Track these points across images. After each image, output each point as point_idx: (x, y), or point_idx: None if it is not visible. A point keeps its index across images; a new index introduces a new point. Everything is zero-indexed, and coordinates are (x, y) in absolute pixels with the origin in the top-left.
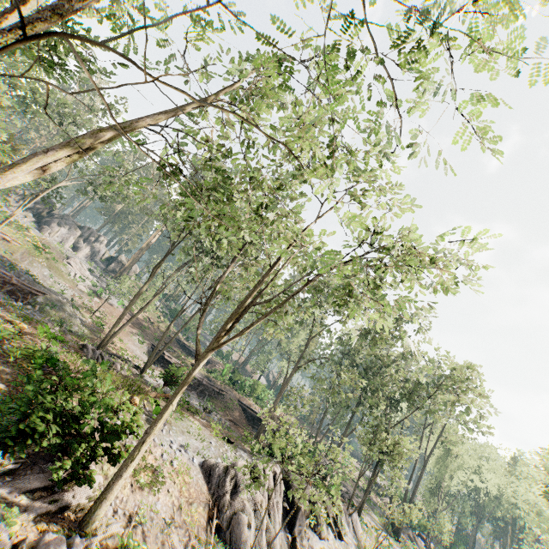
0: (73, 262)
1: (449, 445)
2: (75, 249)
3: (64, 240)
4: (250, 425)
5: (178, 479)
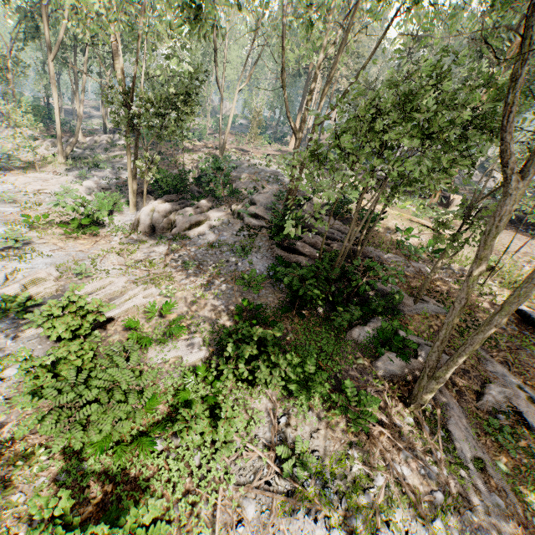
0: None
1: None
2: None
3: None
4: None
5: None
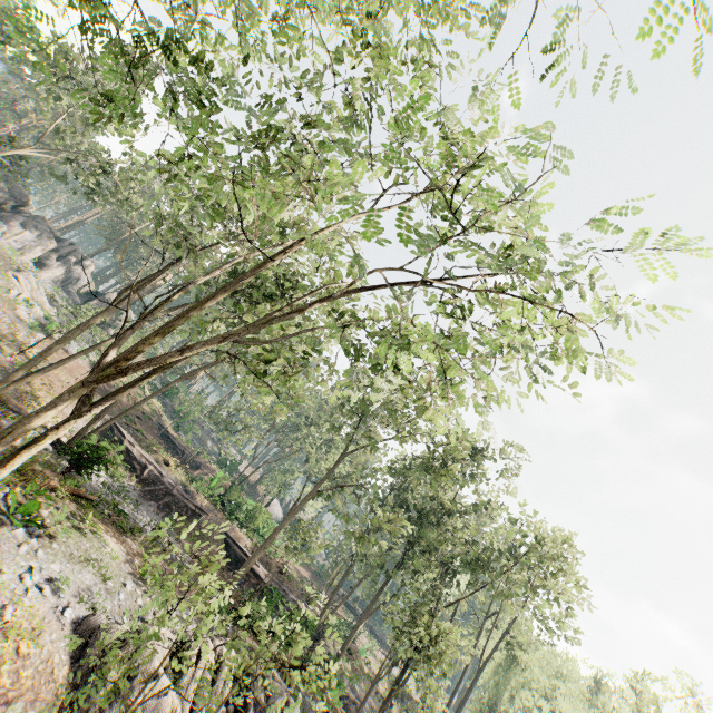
0: (24, 278)
1: (516, 649)
2: (41, 265)
3: (26, 249)
4: (229, 569)
5: (4, 646)
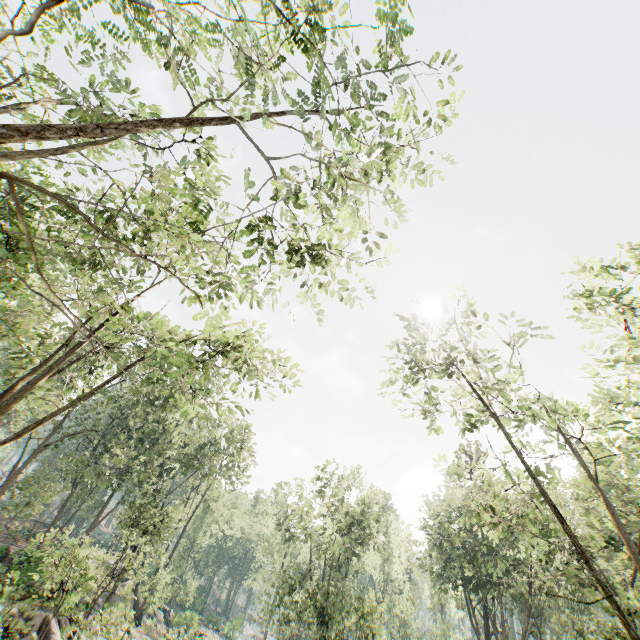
0: None
1: (210, 502)
2: None
3: None
4: None
5: None
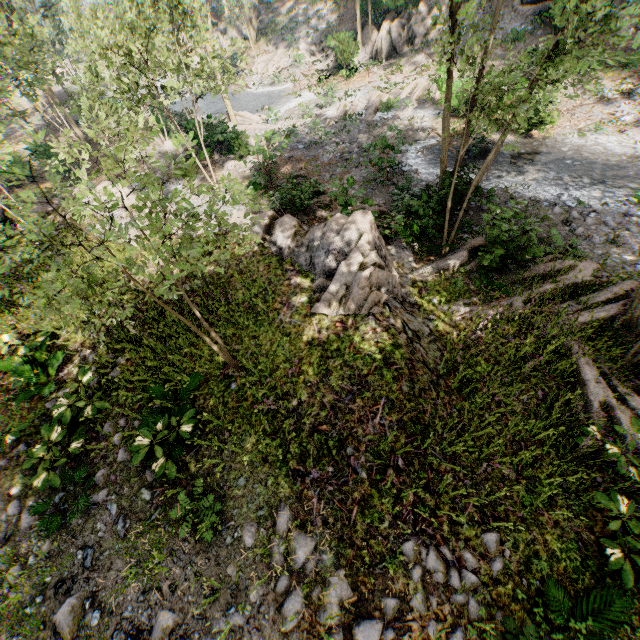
0: None
1: None
2: None
3: None
4: None
5: None
